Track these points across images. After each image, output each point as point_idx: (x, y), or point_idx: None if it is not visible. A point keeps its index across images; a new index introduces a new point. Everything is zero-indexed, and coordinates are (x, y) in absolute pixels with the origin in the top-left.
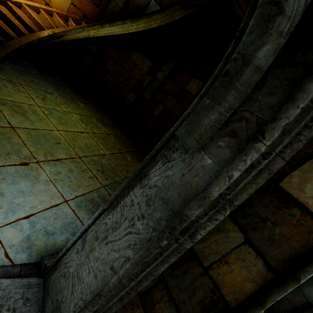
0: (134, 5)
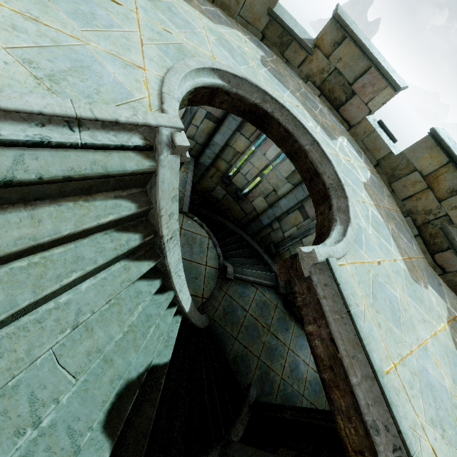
0: (202, 188)
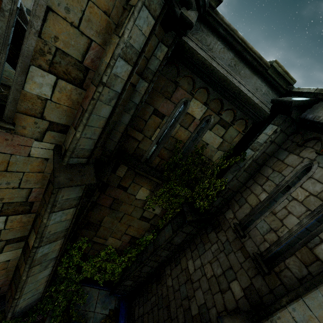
0: None
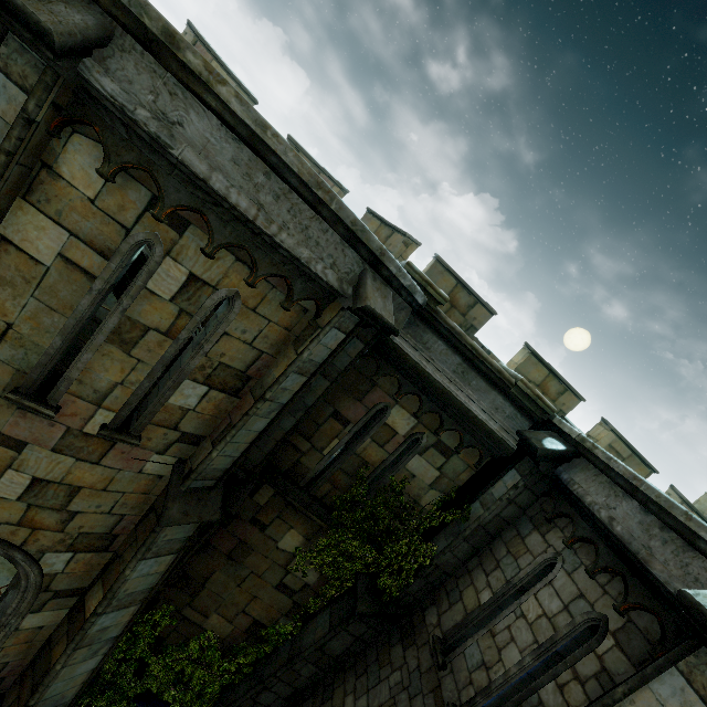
0: None
